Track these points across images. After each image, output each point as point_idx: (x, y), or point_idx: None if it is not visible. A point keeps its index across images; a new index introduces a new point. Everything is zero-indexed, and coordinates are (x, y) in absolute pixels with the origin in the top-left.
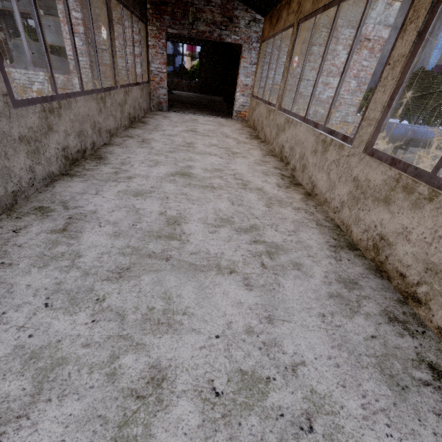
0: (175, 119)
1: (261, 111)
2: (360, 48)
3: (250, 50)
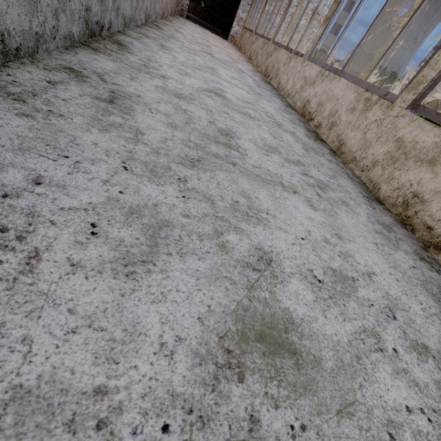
0: (193, 24)
1: (246, 36)
2: (313, 18)
3: None
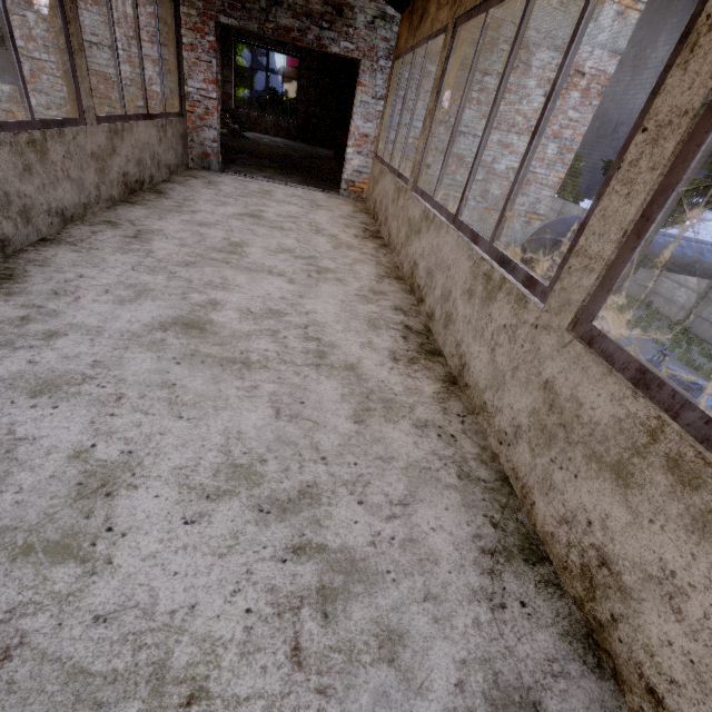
0: (229, 188)
1: (386, 187)
2: (567, 87)
3: (374, 71)
